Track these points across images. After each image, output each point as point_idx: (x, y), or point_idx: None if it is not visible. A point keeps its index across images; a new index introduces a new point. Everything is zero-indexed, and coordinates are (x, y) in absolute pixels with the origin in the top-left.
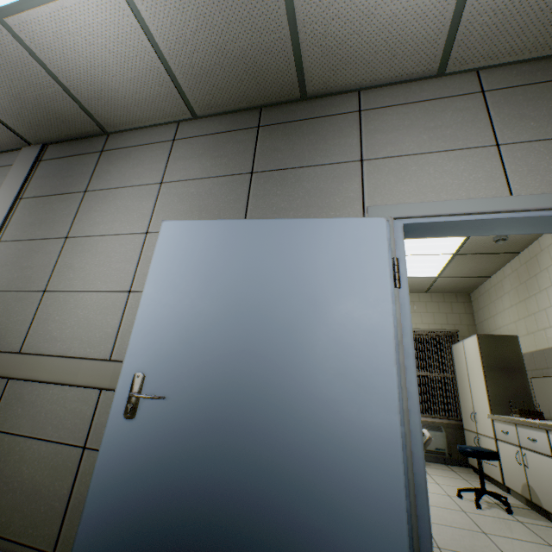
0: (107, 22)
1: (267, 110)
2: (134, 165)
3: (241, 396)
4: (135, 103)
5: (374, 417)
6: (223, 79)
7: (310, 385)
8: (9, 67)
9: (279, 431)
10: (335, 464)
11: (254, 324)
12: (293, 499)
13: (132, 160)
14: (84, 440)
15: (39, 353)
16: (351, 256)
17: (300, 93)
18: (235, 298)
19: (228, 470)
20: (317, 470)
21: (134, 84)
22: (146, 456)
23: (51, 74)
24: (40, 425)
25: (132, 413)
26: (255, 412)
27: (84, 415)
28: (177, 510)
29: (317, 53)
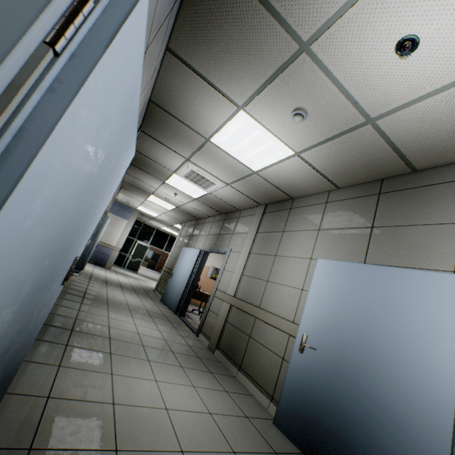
0: (293, 166)
1: (386, 181)
2: (305, 217)
3: (351, 362)
4: (306, 187)
5: (434, 406)
6: (353, 173)
7: (391, 371)
8: (257, 184)
9: (371, 388)
10: (402, 420)
11: (362, 326)
12: (375, 425)
13: (304, 215)
14: (282, 355)
15: (266, 309)
16: (432, 299)
17: (411, 169)
18: (352, 309)
19: (343, 395)
20: (391, 418)
21: (305, 181)
22: (307, 372)
23: (271, 183)
24: (267, 342)
25: (301, 351)
26: (358, 373)
27: (282, 344)
28: (319, 401)
29: (417, 152)
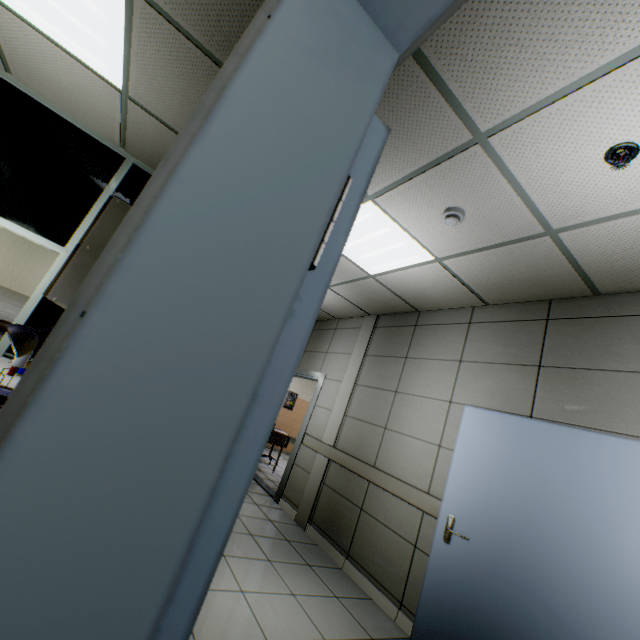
0: (429, 274)
1: (556, 303)
2: (439, 341)
3: (523, 561)
4: (441, 299)
5: None
6: (512, 289)
7: (583, 579)
8: (370, 290)
9: (554, 602)
10: None
11: (536, 511)
12: None
13: (437, 337)
14: (414, 540)
15: (384, 470)
16: (635, 480)
17: (592, 292)
18: (520, 484)
19: (513, 609)
20: None
21: (442, 293)
22: (457, 572)
23: (391, 291)
24: (389, 519)
25: (448, 540)
26: (535, 579)
27: (413, 524)
28: (477, 616)
29: (605, 274)
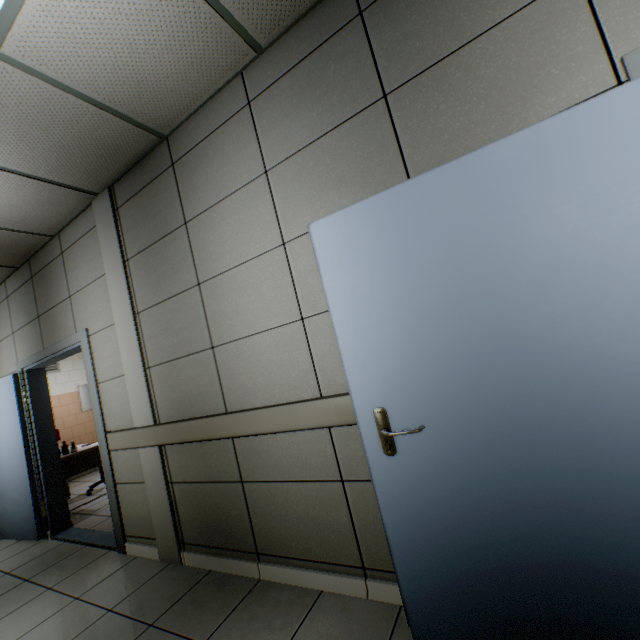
0: None
1: None
2: (220, 164)
3: (520, 402)
4: (182, 76)
5: None
6: None
7: (621, 366)
8: (36, 114)
9: (594, 430)
10: None
11: (501, 313)
12: None
13: (213, 159)
14: (337, 474)
15: (245, 407)
16: (629, 159)
17: None
18: (458, 289)
19: (539, 482)
20: None
21: (172, 49)
22: (429, 486)
23: (78, 96)
24: (287, 470)
25: (392, 450)
26: (549, 416)
27: (324, 453)
28: (492, 528)
29: None
